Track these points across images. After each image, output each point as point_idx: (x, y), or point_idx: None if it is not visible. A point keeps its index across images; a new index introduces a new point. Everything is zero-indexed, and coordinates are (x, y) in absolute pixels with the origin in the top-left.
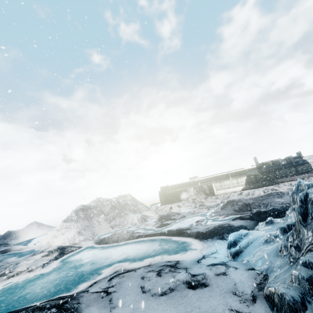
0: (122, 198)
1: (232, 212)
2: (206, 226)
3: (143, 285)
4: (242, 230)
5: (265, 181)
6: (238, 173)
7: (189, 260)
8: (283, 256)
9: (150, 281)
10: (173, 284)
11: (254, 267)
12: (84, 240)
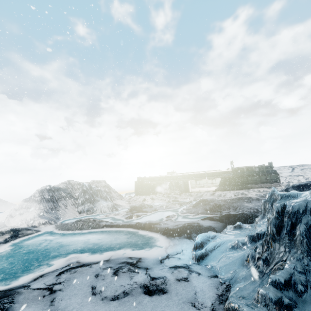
0: (96, 184)
1: (203, 211)
2: (176, 222)
3: (95, 285)
4: (211, 231)
5: (237, 185)
6: (214, 174)
7: (151, 259)
8: (249, 266)
9: (104, 281)
10: (129, 287)
11: (217, 275)
12: (45, 224)
